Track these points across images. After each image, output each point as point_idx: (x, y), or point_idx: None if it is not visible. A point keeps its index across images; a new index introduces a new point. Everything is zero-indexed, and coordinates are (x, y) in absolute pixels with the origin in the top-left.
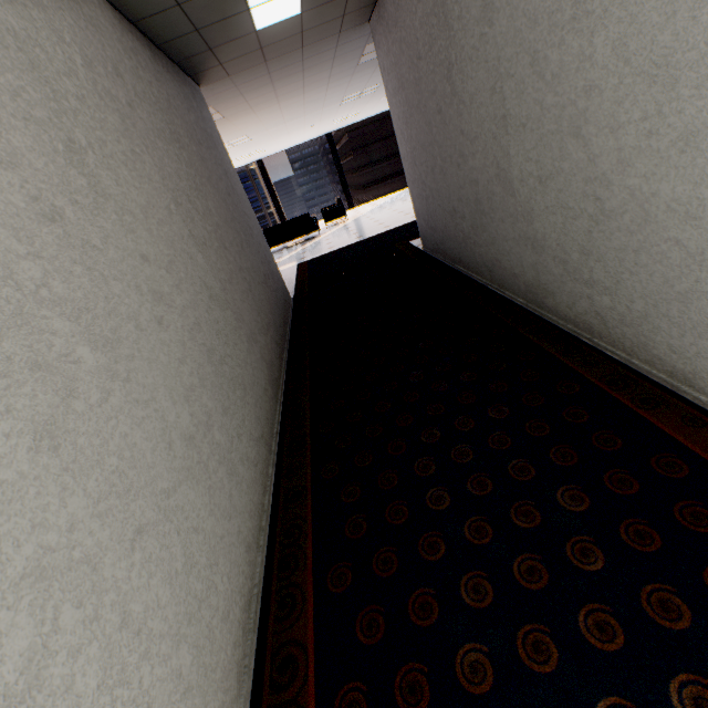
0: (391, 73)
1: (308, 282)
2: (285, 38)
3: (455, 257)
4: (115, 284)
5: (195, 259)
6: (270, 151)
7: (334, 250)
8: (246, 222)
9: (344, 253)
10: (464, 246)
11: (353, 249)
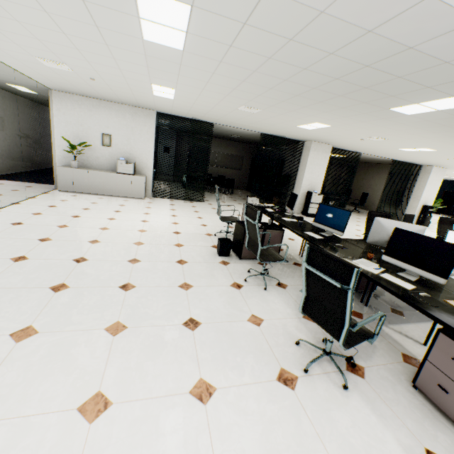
0: None
1: None
2: None
3: None
4: (1, 134)
5: (17, 138)
6: None
7: None
8: (44, 140)
9: None
10: None
11: None
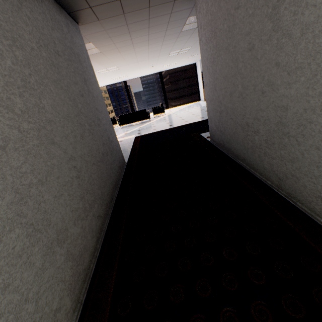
0: (206, 28)
1: (138, 151)
2: None
3: (239, 155)
4: None
5: None
6: (130, 76)
7: (156, 131)
8: (95, 115)
9: (161, 134)
10: (251, 151)
11: (166, 132)
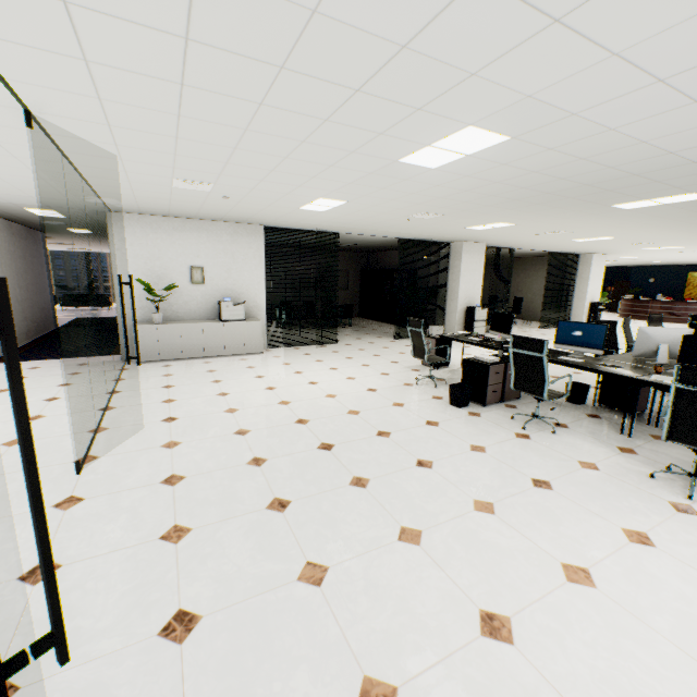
0: None
1: (75, 323)
2: (89, 235)
3: None
4: None
5: (17, 290)
6: (97, 250)
7: (106, 316)
8: (44, 286)
9: (108, 318)
10: None
11: (115, 318)
